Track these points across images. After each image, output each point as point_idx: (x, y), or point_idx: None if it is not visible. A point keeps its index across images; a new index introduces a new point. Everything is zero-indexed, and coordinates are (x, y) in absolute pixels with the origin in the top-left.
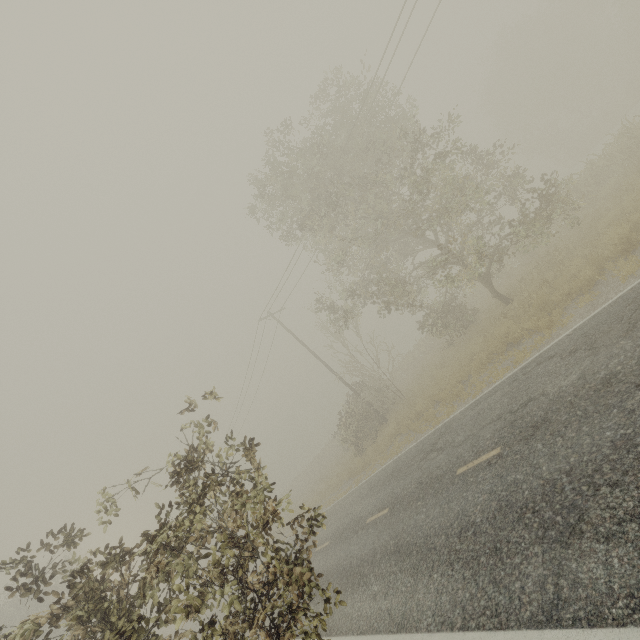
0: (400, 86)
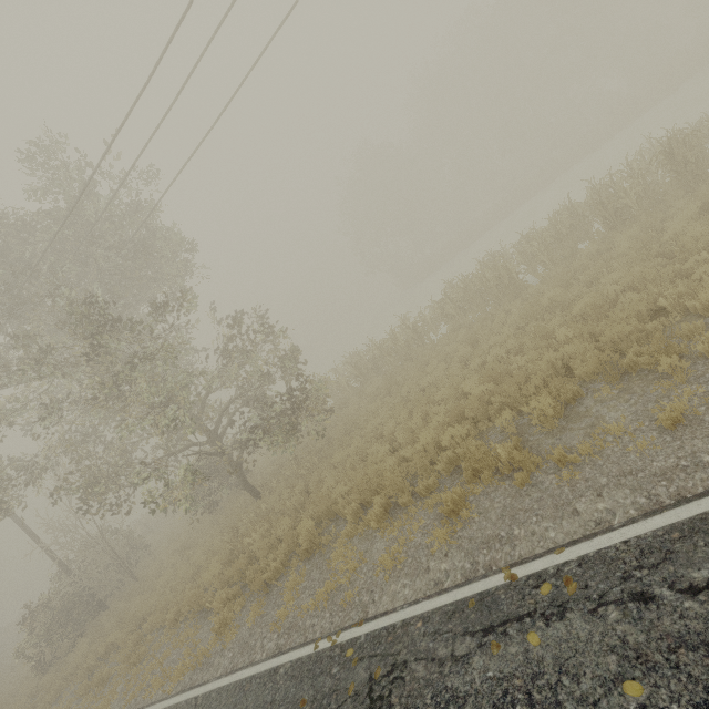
0: (149, 214)
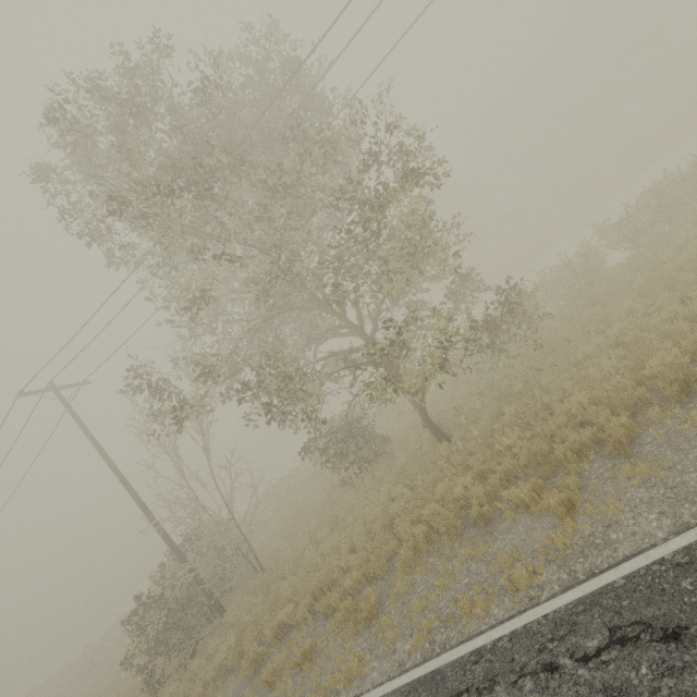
0: (354, 93)
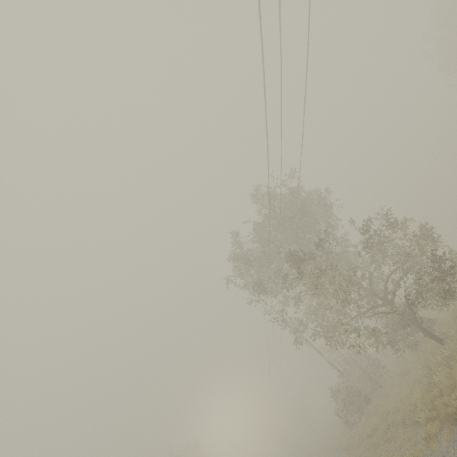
0: (297, 197)
